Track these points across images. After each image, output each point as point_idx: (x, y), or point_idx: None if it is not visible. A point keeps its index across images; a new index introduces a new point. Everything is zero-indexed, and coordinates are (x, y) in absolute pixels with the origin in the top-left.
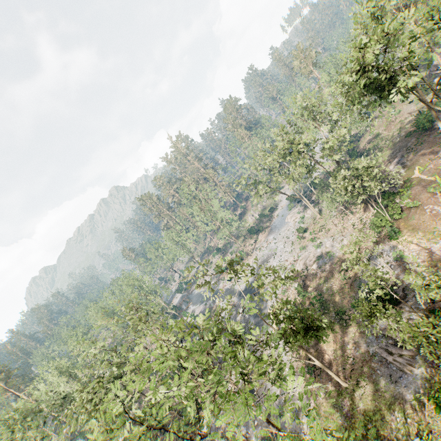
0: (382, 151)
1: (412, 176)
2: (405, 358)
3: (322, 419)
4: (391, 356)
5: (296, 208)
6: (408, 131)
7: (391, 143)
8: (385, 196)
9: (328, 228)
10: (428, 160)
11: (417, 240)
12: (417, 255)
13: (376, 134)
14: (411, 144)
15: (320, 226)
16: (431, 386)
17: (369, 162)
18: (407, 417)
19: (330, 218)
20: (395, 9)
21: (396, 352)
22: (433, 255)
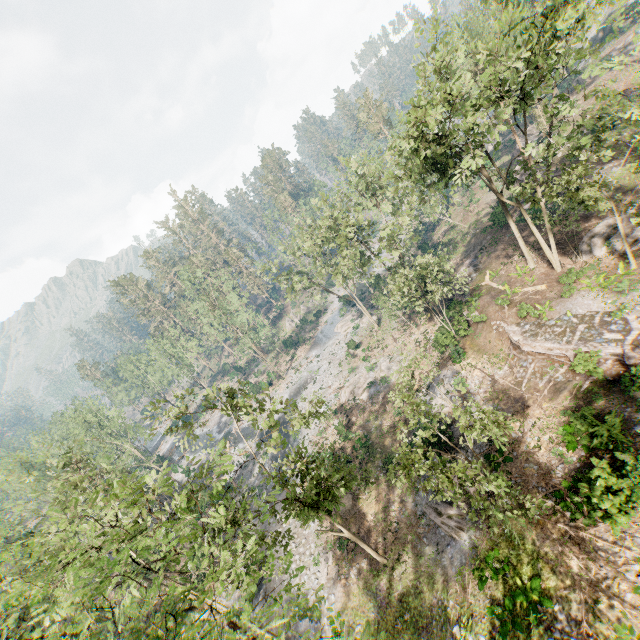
0: (456, 248)
1: (483, 282)
2: (455, 519)
3: (351, 615)
4: (439, 518)
5: (350, 314)
6: (484, 226)
7: (466, 239)
8: (451, 306)
9: (386, 344)
10: (501, 265)
11: (482, 364)
12: (480, 384)
13: (452, 225)
14: (486, 242)
15: (377, 340)
16: (478, 554)
17: (433, 259)
18: (450, 599)
19: (390, 331)
20: (475, 72)
21: (446, 512)
22: (496, 384)
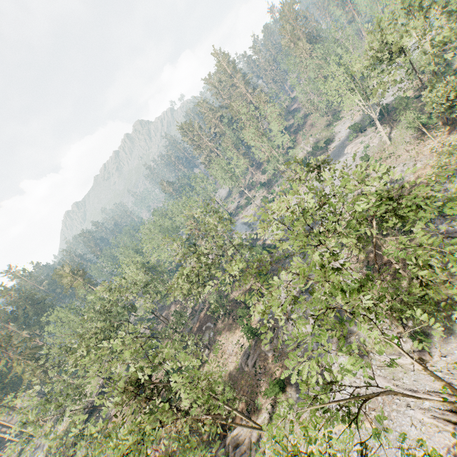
0: None
1: None
2: None
3: None
4: None
5: (359, 138)
6: None
7: None
8: None
9: (398, 155)
10: None
11: None
12: None
13: None
14: None
15: (389, 154)
16: None
17: None
18: None
19: (402, 145)
20: None
21: None
22: None
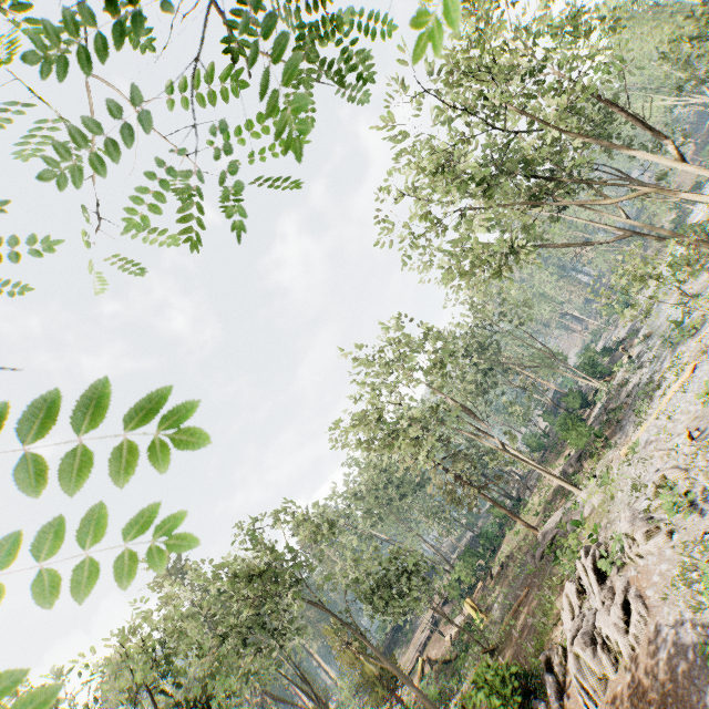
0: None
1: None
2: None
3: None
4: None
5: None
6: None
7: None
8: None
9: None
10: None
11: None
12: None
13: None
14: None
15: None
16: None
17: None
18: None
19: None
20: None
21: None
22: None
